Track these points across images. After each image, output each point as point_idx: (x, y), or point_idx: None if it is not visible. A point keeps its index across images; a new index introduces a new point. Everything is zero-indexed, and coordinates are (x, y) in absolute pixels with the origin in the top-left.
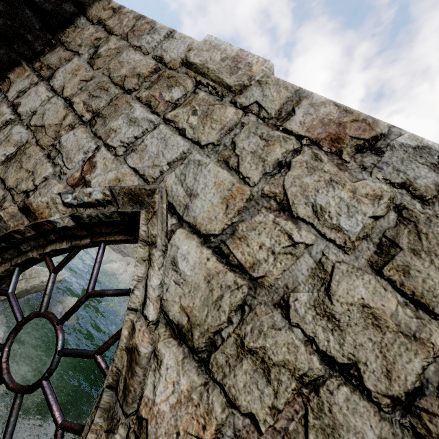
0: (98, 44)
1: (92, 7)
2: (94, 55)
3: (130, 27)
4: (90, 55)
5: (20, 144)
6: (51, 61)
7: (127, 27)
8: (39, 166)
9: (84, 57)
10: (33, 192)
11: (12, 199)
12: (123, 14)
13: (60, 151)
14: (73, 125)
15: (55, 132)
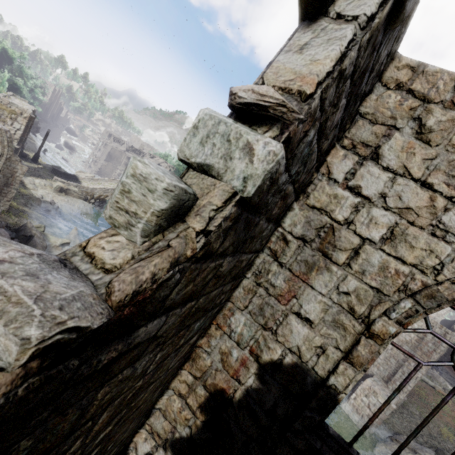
0: (419, 116)
1: (387, 69)
2: (422, 129)
3: (453, 92)
4: (416, 129)
5: (393, 226)
6: (365, 138)
7: (448, 92)
8: (434, 245)
9: (409, 132)
10: (445, 267)
11: (424, 273)
12: (432, 75)
13: (450, 232)
14: (449, 207)
15: (429, 214)
